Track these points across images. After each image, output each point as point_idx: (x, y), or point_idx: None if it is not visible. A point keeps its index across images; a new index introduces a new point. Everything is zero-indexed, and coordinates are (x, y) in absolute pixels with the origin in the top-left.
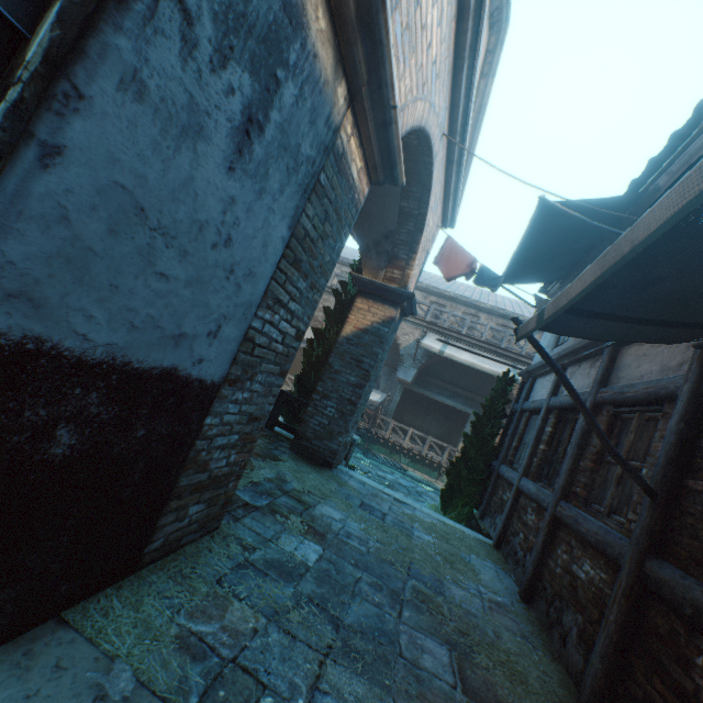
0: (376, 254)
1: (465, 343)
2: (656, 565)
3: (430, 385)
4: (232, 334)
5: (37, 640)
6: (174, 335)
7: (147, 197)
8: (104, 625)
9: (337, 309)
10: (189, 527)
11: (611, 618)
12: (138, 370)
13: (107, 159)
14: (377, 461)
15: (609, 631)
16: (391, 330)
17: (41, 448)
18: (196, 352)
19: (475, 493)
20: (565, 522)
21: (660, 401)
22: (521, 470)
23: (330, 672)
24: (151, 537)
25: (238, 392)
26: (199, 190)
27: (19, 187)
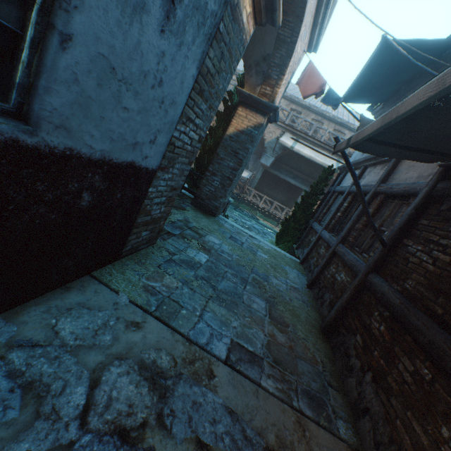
0: (255, 73)
1: (309, 142)
2: (373, 276)
3: (281, 169)
4: (162, 141)
5: (85, 282)
6: (132, 143)
7: (116, 60)
8: (111, 279)
9: (225, 113)
10: (142, 242)
11: (345, 297)
12: (116, 164)
13: (93, 39)
14: (242, 214)
15: (342, 301)
16: (259, 132)
17: (77, 202)
18: (143, 152)
19: (295, 236)
20: (338, 254)
21: (409, 196)
22: (323, 226)
23: (210, 305)
24: (125, 245)
25: (166, 174)
26: (143, 50)
27: (52, 63)
